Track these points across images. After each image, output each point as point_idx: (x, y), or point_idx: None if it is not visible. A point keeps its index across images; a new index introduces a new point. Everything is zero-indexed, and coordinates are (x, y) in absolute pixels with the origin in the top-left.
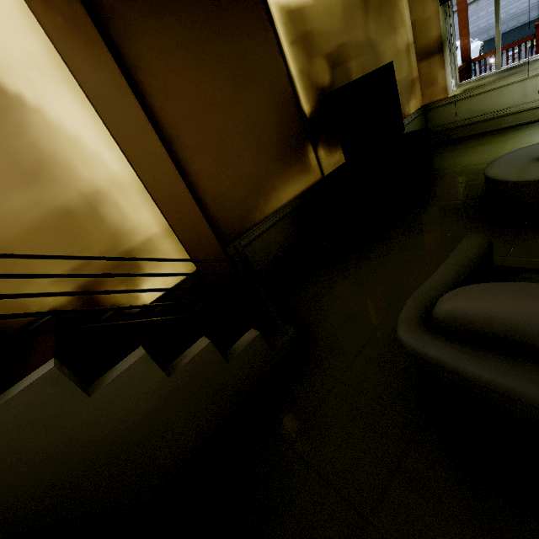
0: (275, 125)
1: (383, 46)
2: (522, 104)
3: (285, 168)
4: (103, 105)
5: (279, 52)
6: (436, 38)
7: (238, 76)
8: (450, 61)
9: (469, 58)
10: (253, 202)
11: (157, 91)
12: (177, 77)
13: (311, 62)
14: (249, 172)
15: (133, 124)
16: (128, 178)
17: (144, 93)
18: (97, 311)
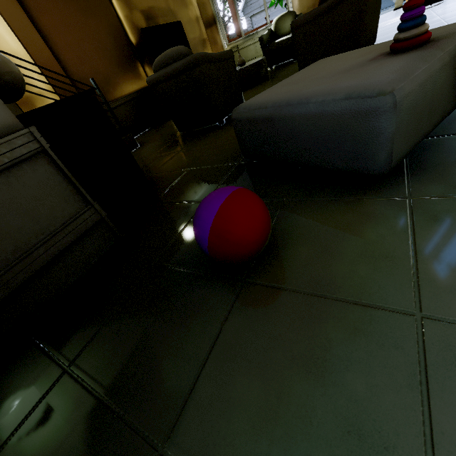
0: (114, 45)
1: (180, 14)
2: (257, 57)
3: (124, 73)
4: (2, 7)
5: (109, 2)
6: (211, 15)
7: (85, 10)
8: (221, 30)
9: (240, 34)
10: (106, 88)
11: (33, 7)
12: (45, 2)
13: (132, 13)
14: (100, 69)
15: (22, 22)
16: (22, 53)
17: (26, 7)
18: (26, 84)
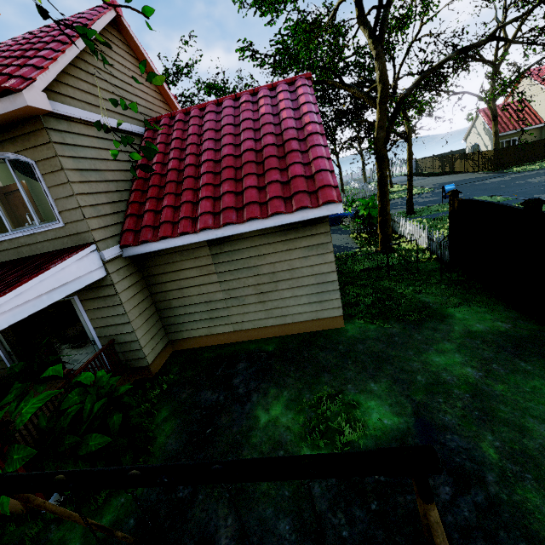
0: None
1: None
2: None
3: None
4: None
5: None
6: None
7: None
8: None
9: None
10: None
11: None
12: None
13: None
14: None
15: None
16: None
17: None
18: None
